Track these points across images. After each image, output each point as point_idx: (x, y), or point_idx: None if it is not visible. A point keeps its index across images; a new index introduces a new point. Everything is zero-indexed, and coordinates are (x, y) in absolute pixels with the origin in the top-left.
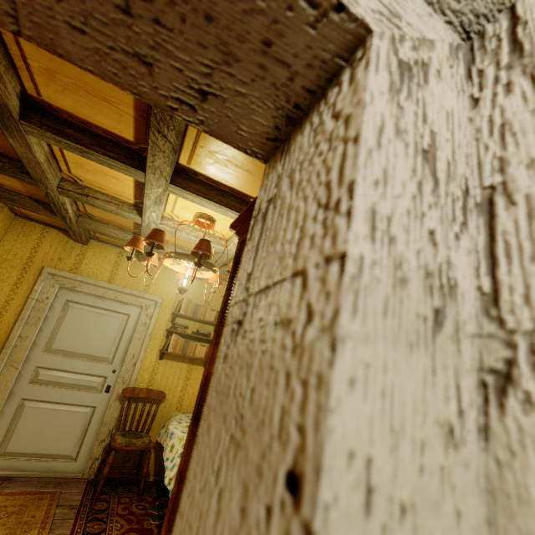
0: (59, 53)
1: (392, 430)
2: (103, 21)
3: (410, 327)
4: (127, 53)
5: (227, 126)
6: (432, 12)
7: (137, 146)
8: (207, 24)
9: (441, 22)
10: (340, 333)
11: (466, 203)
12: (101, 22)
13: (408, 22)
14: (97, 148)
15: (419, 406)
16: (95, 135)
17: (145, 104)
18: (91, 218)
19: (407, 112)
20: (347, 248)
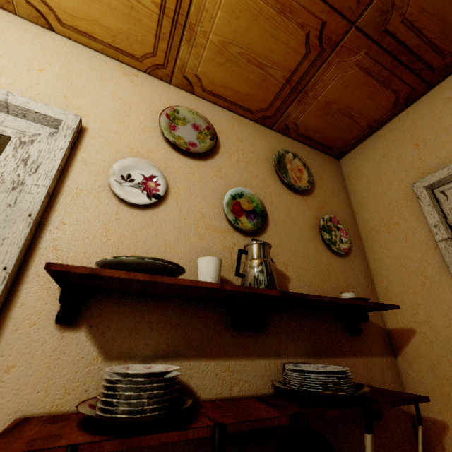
0: None
1: None
2: None
3: (3, 189)
4: None
5: None
6: (44, 126)
7: None
8: None
9: (48, 128)
10: None
11: (38, 168)
12: None
13: (30, 132)
14: None
15: (1, 200)
16: None
17: None
18: None
19: (20, 152)
20: None
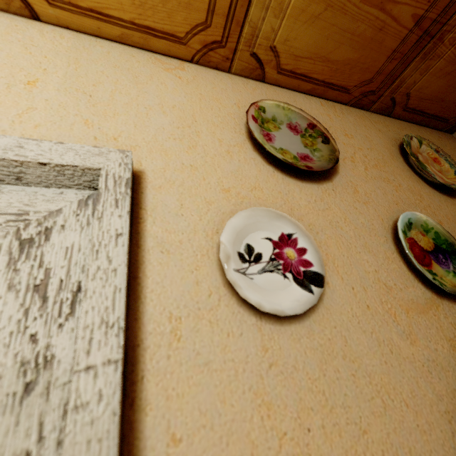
0: None
1: None
2: None
3: None
4: None
5: None
6: (64, 190)
7: None
8: None
9: (73, 191)
10: None
11: (75, 298)
12: None
13: (36, 211)
14: None
15: None
16: None
17: None
18: None
19: (23, 270)
20: None
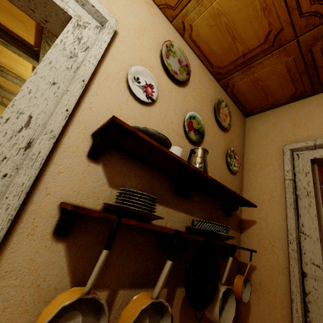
0: (13, 3)
1: (56, 61)
2: (24, 1)
3: (64, 55)
4: (29, 8)
5: (53, 31)
6: (93, 19)
7: (35, 48)
8: (45, 8)
9: (96, 21)
10: (51, 48)
11: (87, 49)
12: (24, 1)
13: (84, 18)
14: (13, 44)
15: (62, 62)
16: (12, 37)
17: (41, 28)
18: (2, 88)
19: (76, 31)
20: (55, 41)
